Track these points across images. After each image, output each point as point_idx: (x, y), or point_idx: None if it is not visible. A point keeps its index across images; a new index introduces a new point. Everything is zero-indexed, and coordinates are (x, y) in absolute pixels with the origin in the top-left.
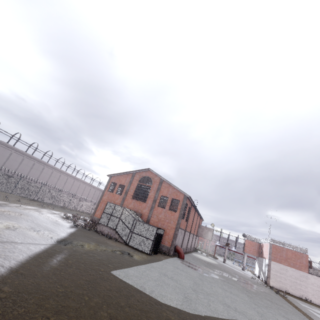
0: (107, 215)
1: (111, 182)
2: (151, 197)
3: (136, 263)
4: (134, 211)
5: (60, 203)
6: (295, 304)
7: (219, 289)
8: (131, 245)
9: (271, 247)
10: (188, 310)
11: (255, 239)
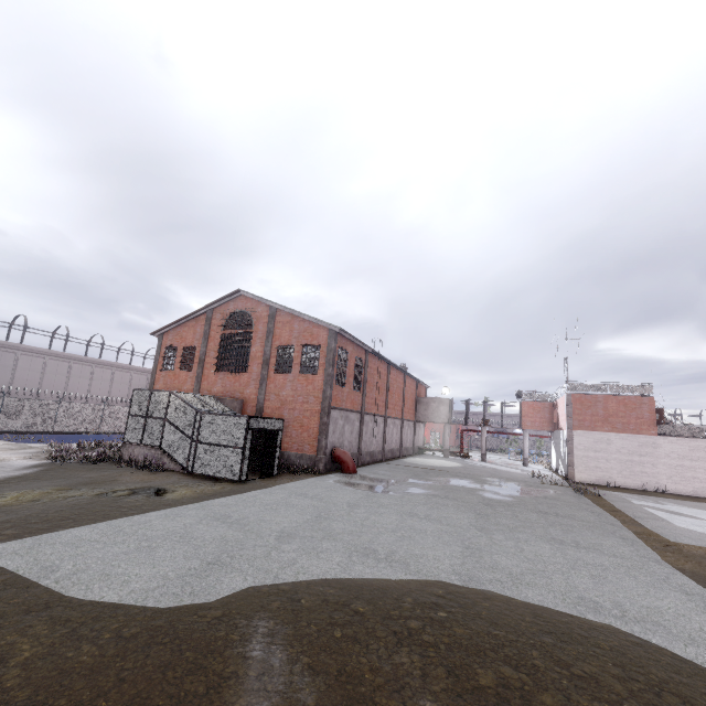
0: (139, 419)
1: (165, 348)
2: (256, 357)
3: (149, 509)
4: (214, 396)
5: (77, 426)
6: (615, 506)
7: (392, 517)
8: (198, 472)
9: (570, 402)
10: (163, 599)
11: (542, 395)
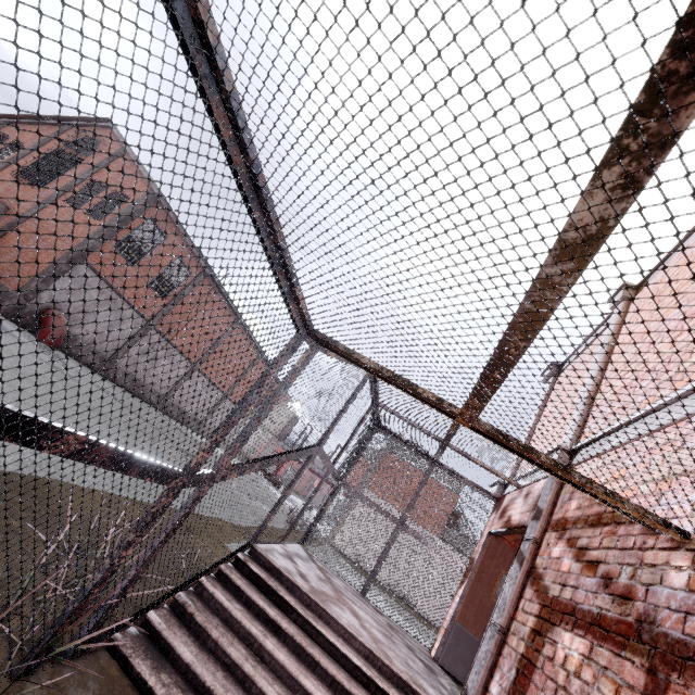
0: None
1: None
2: (65, 180)
3: None
4: None
5: None
6: None
7: None
8: None
9: (380, 457)
10: None
11: None
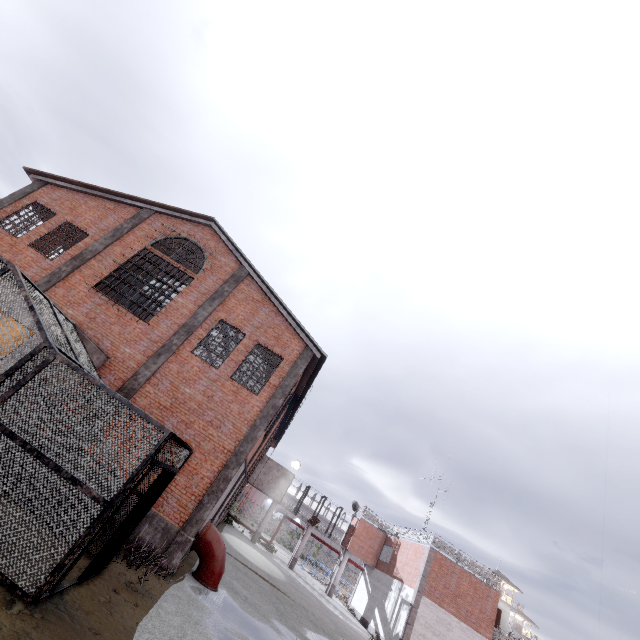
0: None
1: (32, 202)
2: (178, 312)
3: None
4: (77, 325)
5: None
6: None
7: None
8: None
9: (431, 559)
10: None
11: (381, 522)
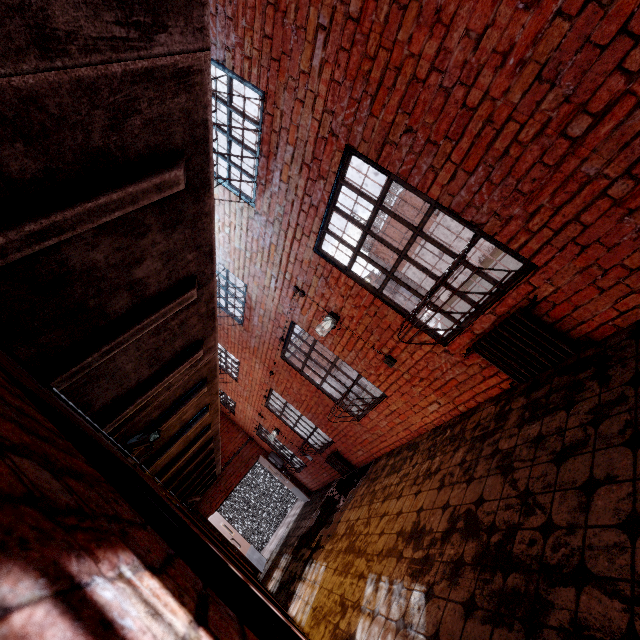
0: None
1: None
2: None
3: None
4: None
5: None
6: None
7: None
8: None
9: (376, 259)
10: None
11: None
